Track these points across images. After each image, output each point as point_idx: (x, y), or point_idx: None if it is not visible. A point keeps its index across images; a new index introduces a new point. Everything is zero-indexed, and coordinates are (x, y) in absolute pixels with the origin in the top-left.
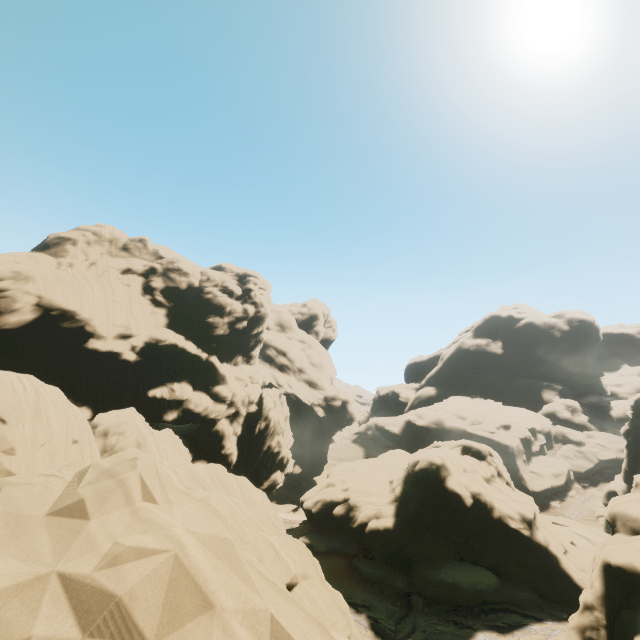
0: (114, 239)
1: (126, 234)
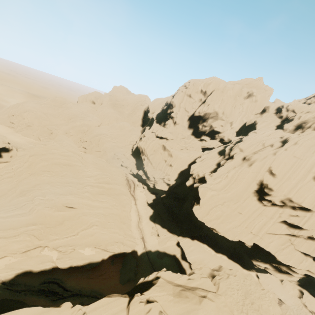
0: None
1: None
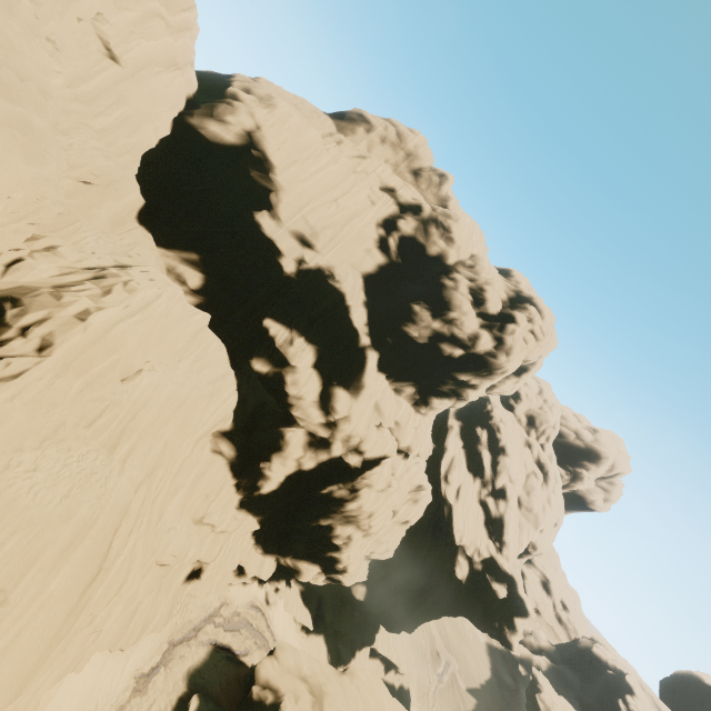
0: (414, 155)
1: (433, 159)
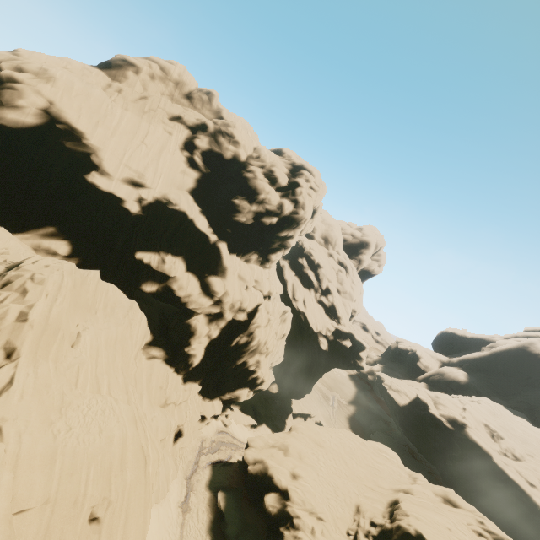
0: (181, 82)
1: (196, 81)
